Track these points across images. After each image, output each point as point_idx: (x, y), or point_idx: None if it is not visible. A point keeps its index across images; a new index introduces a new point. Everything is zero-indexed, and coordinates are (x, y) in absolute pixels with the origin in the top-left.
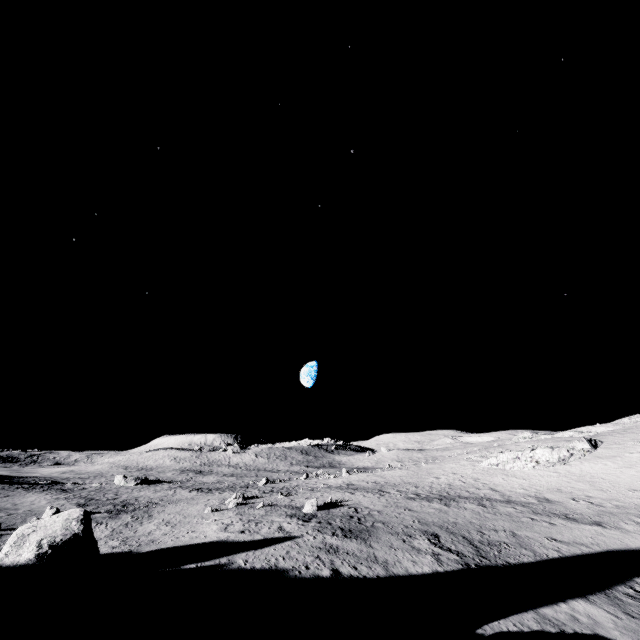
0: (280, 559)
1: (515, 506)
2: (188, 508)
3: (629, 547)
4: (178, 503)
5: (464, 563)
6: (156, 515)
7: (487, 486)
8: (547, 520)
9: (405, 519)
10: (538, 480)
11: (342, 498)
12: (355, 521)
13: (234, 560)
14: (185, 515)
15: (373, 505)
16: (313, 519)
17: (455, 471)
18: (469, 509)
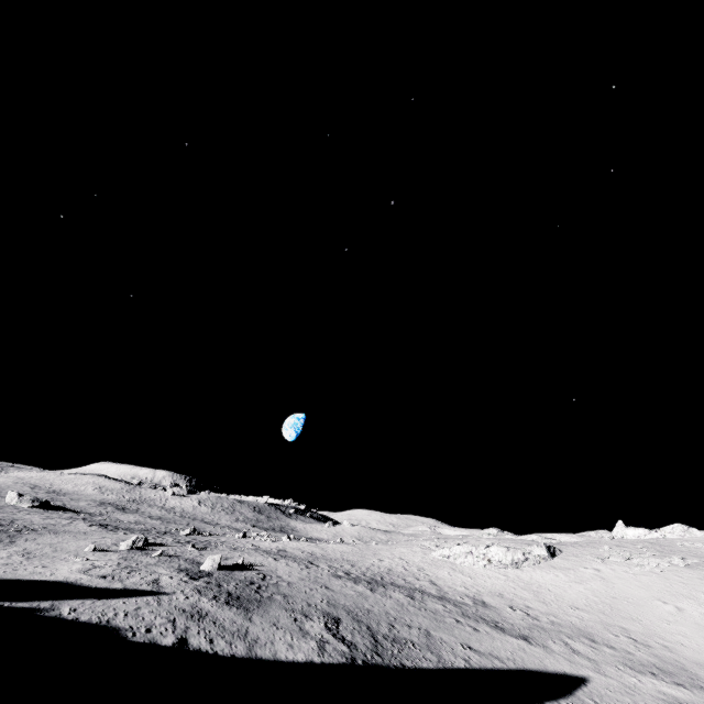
0: (121, 615)
1: (446, 604)
2: (69, 542)
3: (546, 669)
4: (62, 534)
5: (351, 657)
6: (20, 542)
7: (428, 578)
8: (473, 625)
9: (314, 596)
10: (484, 581)
11: (260, 562)
12: (253, 588)
13: (59, 606)
14: (57, 548)
15: (289, 575)
16: (204, 578)
17: (403, 556)
18: (394, 598)
